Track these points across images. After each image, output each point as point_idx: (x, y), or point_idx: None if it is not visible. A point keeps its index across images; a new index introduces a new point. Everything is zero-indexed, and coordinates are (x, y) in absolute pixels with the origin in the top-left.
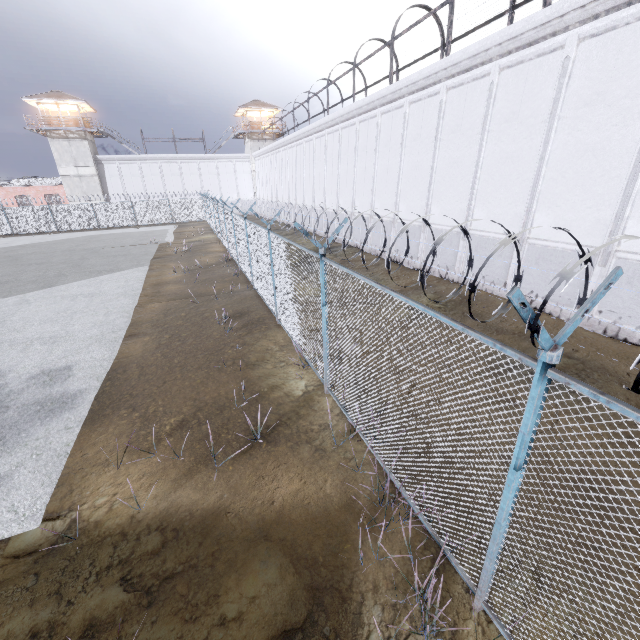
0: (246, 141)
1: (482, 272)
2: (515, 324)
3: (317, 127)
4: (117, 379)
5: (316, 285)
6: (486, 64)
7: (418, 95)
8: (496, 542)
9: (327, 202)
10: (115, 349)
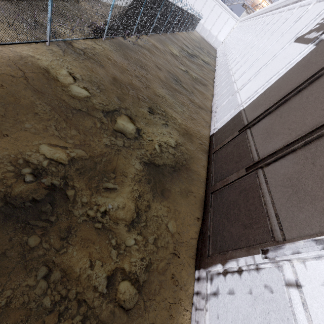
0: (244, 11)
1: (219, 85)
2: (199, 89)
3: (256, 13)
4: (100, 1)
5: (147, 2)
6: (289, 5)
7: (275, 11)
8: (108, 17)
9: (229, 50)
10: (108, 1)
